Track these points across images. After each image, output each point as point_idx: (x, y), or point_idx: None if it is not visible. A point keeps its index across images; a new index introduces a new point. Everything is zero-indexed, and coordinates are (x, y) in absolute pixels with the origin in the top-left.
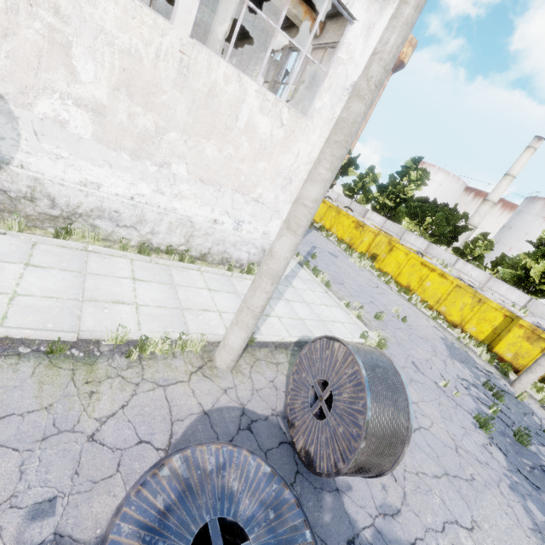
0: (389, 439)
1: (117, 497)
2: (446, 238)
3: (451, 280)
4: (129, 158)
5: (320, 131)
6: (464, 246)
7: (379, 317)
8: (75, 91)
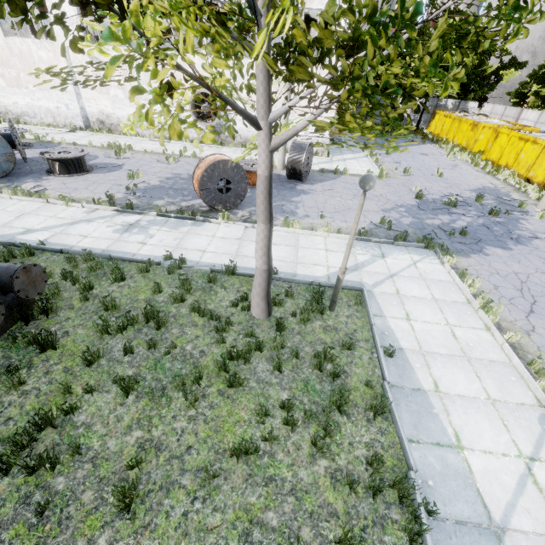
0: (297, 156)
1: None
2: None
3: (540, 143)
4: None
5: None
6: None
7: (406, 171)
8: (242, 97)
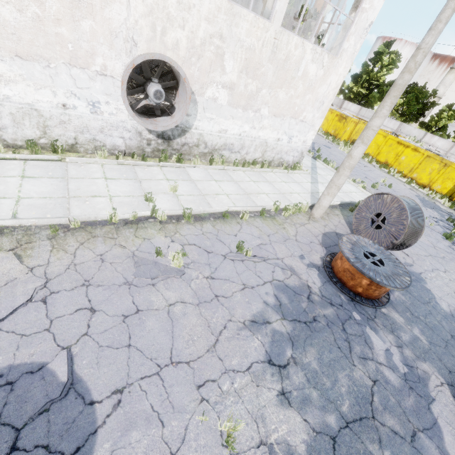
0: (416, 229)
1: (317, 256)
2: (415, 115)
3: (423, 152)
4: (242, 111)
5: (345, 64)
6: (430, 119)
7: (375, 186)
8: (223, 79)
